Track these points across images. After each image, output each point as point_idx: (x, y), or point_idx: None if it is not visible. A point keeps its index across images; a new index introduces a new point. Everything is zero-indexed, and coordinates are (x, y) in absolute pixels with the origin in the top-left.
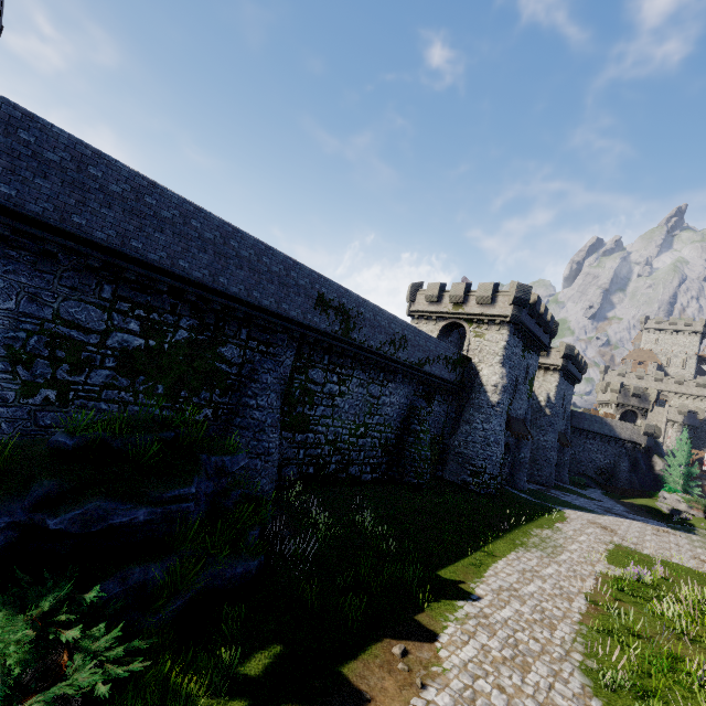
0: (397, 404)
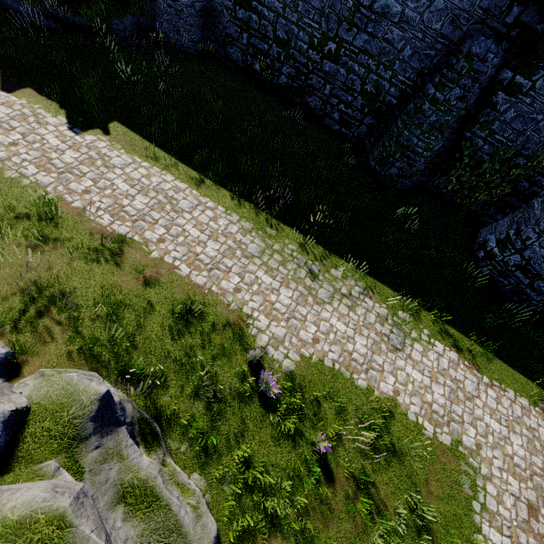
0: (421, 28)
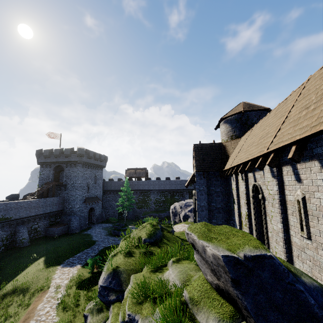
0: None
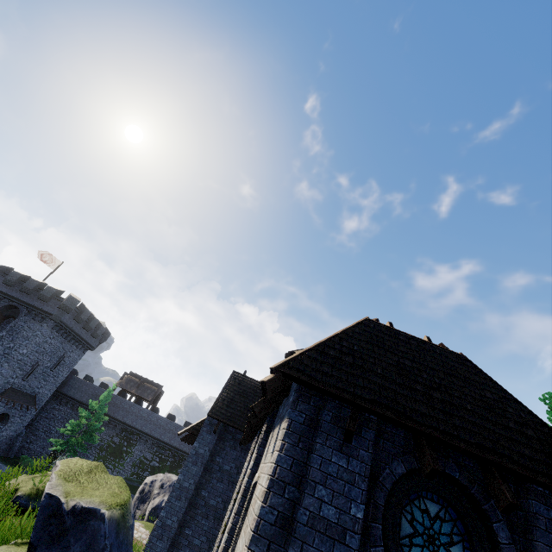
0: None
